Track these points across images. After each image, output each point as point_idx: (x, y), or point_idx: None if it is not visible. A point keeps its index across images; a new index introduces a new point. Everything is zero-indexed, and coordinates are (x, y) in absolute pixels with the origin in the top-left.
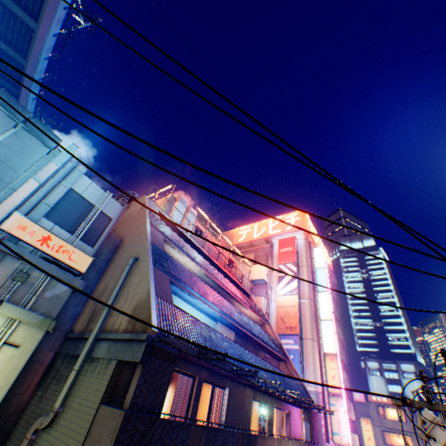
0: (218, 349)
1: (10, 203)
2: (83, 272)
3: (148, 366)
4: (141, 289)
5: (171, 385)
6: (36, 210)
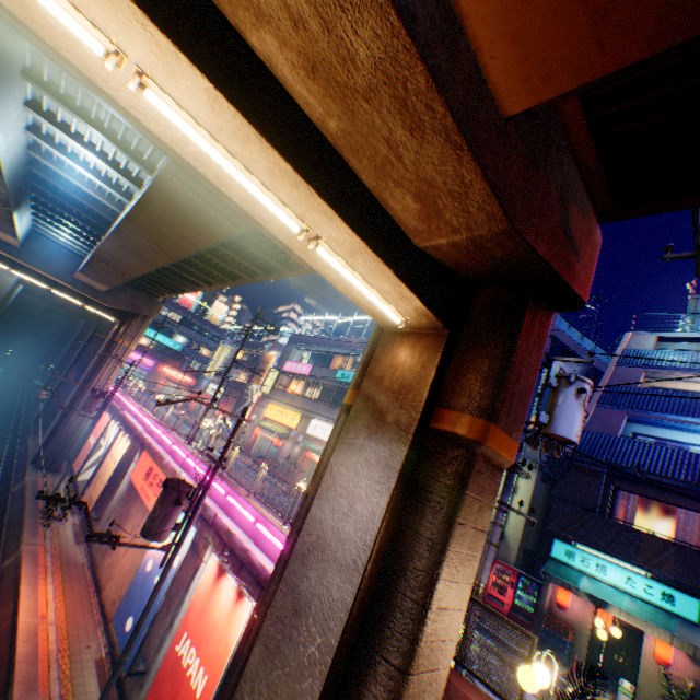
0: None
1: None
2: None
3: (568, 477)
4: None
5: (663, 516)
6: None
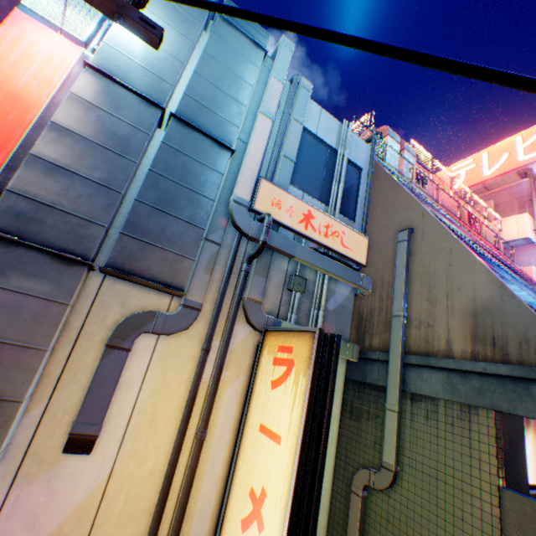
0: None
1: (250, 165)
2: (363, 264)
3: None
4: (465, 281)
5: (528, 429)
6: (278, 171)
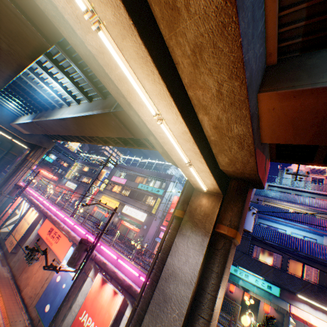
0: (283, 241)
1: None
2: None
3: None
4: None
5: (268, 256)
6: None
